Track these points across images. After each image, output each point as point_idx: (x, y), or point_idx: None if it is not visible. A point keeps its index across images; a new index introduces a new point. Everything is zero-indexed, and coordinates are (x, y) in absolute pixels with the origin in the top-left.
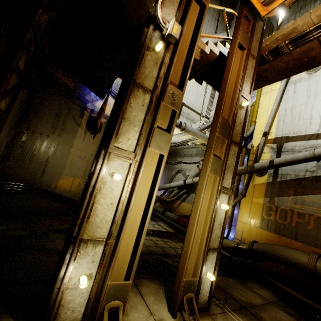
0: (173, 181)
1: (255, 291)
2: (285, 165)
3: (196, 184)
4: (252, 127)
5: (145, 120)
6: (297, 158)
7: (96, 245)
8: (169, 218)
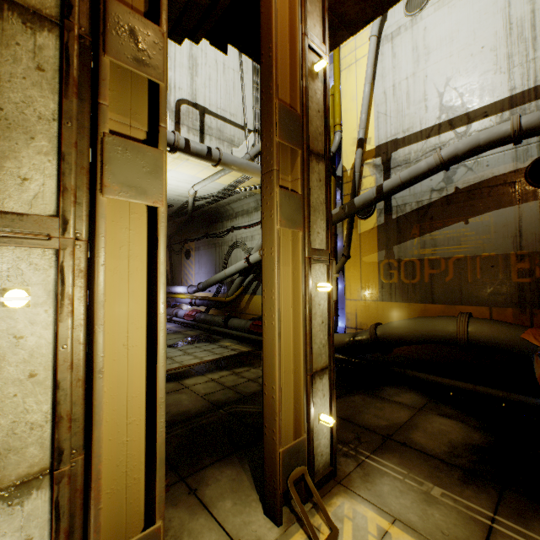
0: (228, 265)
1: (394, 401)
2: (401, 189)
3: None
4: (338, 135)
5: (61, 115)
6: (418, 171)
7: (19, 498)
8: (238, 329)
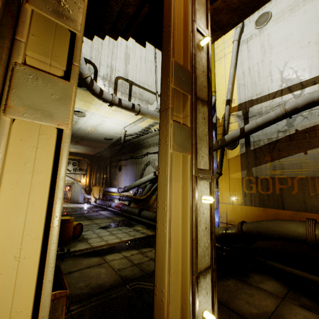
0: (143, 176)
1: (260, 288)
2: (257, 130)
3: None
4: (213, 98)
5: None
6: (269, 118)
7: None
8: (147, 218)
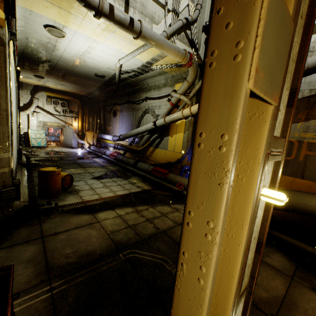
0: (141, 125)
1: (267, 263)
2: (304, 75)
3: (170, 124)
4: None
5: None
6: None
7: None
8: (143, 170)
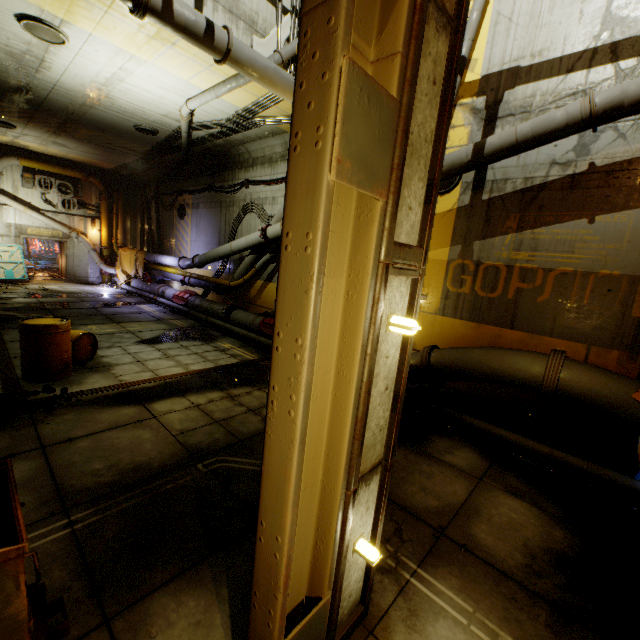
0: (238, 235)
1: (446, 463)
2: (513, 154)
3: None
4: None
5: None
6: (548, 126)
7: None
8: (244, 325)
